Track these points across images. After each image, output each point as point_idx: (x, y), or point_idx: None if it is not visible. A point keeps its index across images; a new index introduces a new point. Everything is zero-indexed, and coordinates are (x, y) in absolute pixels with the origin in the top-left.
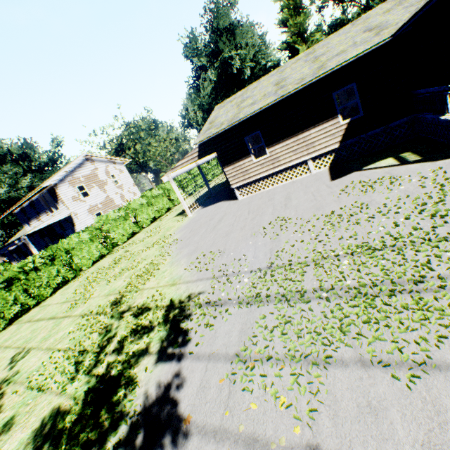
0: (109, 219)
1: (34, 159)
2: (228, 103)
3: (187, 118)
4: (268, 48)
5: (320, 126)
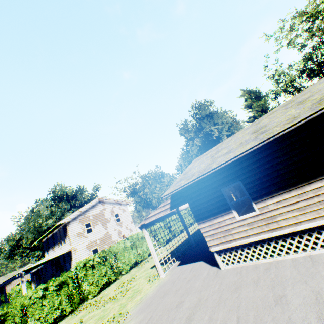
0: (87, 264)
1: (79, 198)
2: (203, 155)
3: (180, 170)
4: (239, 123)
5: None
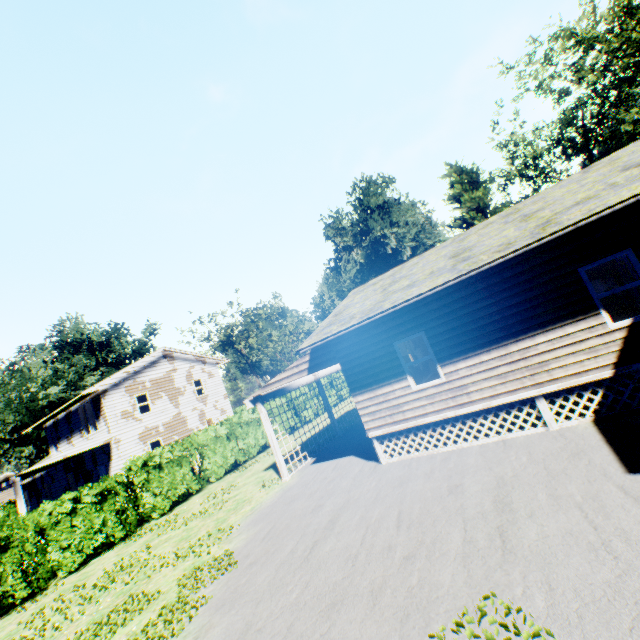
0: (150, 462)
1: (115, 349)
2: (369, 285)
3: (321, 306)
4: (436, 227)
5: (557, 330)
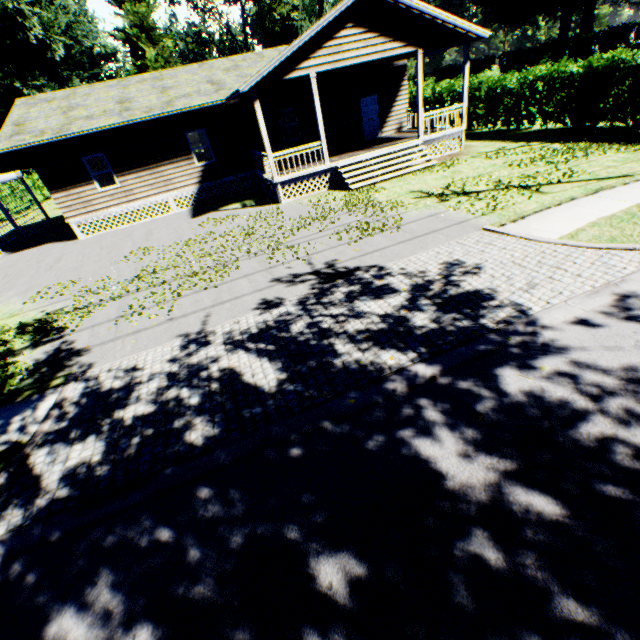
0: None
1: None
2: (43, 101)
3: None
4: (95, 25)
5: (177, 164)
